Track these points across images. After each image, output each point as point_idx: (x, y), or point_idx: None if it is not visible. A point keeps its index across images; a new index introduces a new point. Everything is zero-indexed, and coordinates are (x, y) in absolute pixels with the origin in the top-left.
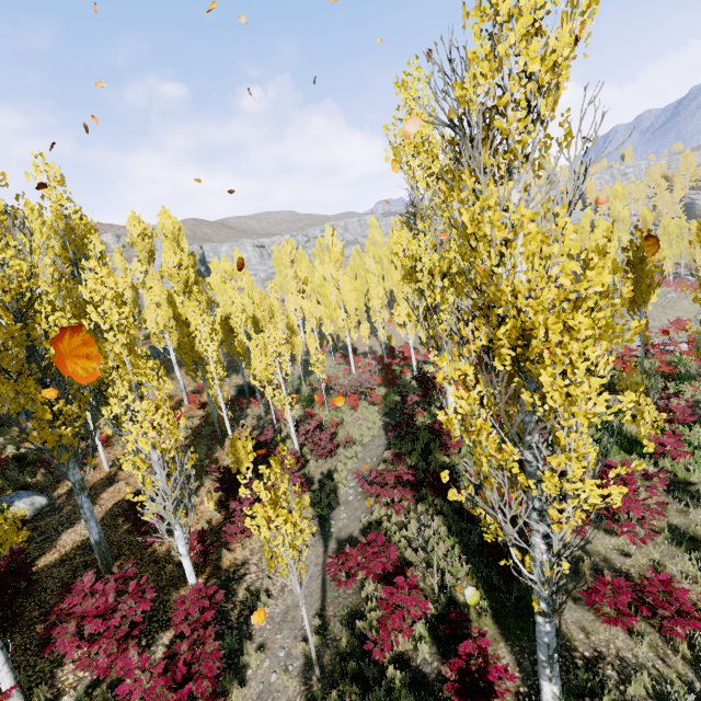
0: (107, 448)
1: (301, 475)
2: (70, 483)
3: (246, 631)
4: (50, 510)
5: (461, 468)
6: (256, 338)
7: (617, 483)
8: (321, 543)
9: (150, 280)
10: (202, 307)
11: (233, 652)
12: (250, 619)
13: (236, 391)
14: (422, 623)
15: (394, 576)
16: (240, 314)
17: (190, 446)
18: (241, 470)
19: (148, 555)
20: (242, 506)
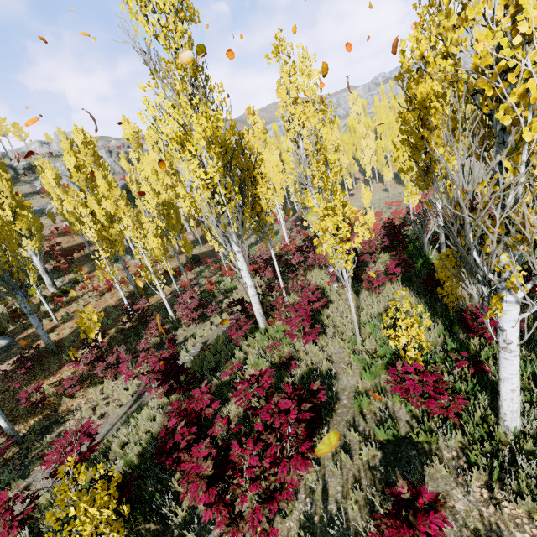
0: (70, 305)
1: (143, 342)
2: (30, 331)
3: (29, 470)
4: (5, 350)
5: (233, 358)
6: (146, 222)
7: (252, 444)
8: (130, 404)
9: (97, 179)
10: (80, 201)
11: (9, 485)
12: (34, 461)
13: (186, 260)
14: (41, 534)
15: (54, 475)
16: (151, 201)
17: (116, 306)
18: (91, 336)
19: (19, 394)
20: (77, 366)
